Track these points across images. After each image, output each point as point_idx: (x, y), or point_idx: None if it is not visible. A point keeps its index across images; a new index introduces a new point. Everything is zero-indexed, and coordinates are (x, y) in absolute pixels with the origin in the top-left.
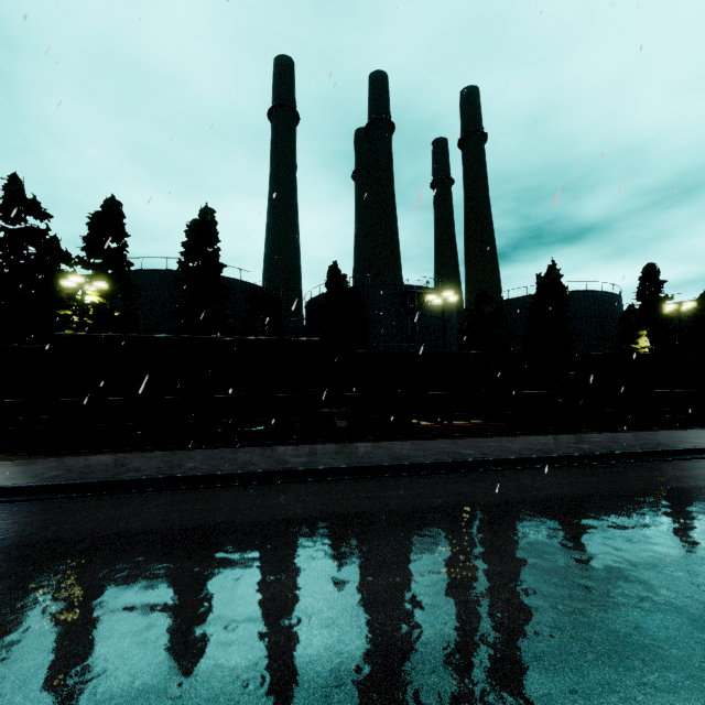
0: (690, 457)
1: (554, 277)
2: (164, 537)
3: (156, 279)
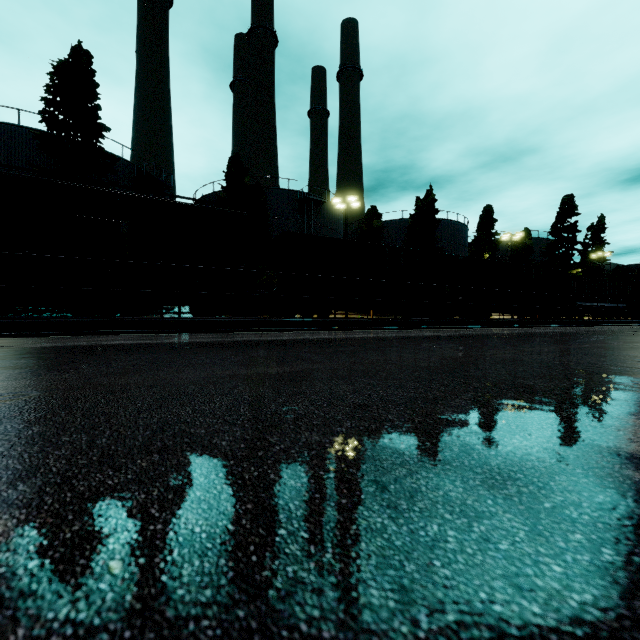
0: (564, 325)
1: (431, 200)
2: (186, 344)
3: (4, 135)
